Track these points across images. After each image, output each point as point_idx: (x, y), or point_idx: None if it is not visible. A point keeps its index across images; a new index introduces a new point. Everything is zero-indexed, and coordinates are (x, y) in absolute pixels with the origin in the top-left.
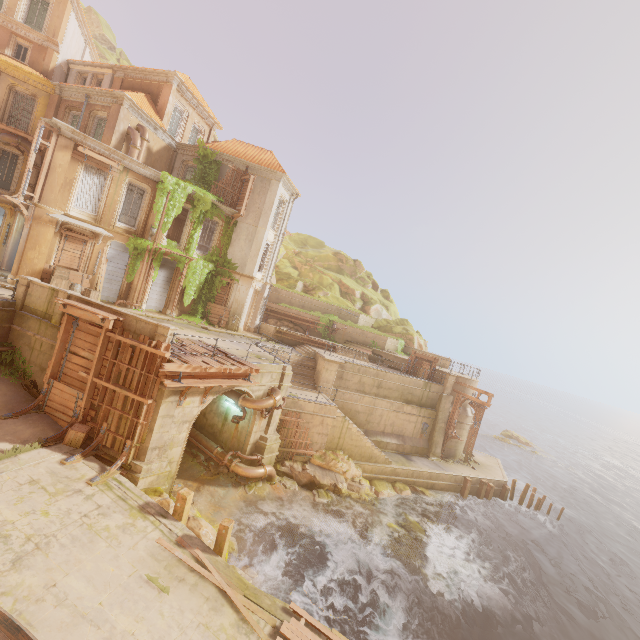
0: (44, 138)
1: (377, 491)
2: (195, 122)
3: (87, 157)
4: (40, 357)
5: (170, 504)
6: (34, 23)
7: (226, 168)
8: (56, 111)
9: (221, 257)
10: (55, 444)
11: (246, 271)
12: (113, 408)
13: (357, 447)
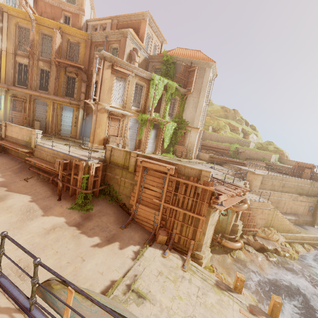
0: (86, 66)
1: (297, 251)
2: (155, 42)
3: (117, 71)
4: (124, 190)
5: (222, 278)
6: (71, 1)
7: (178, 65)
8: (90, 49)
9: (179, 118)
10: (152, 243)
11: (194, 125)
12: (178, 220)
13: (281, 225)
